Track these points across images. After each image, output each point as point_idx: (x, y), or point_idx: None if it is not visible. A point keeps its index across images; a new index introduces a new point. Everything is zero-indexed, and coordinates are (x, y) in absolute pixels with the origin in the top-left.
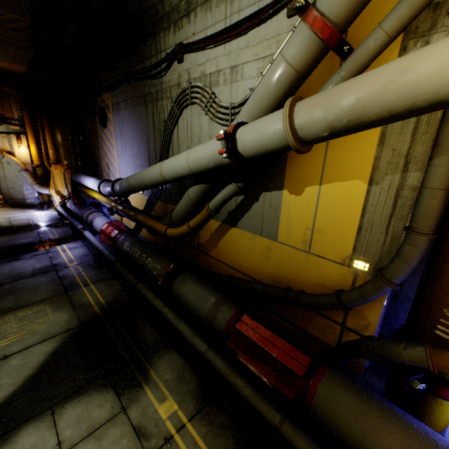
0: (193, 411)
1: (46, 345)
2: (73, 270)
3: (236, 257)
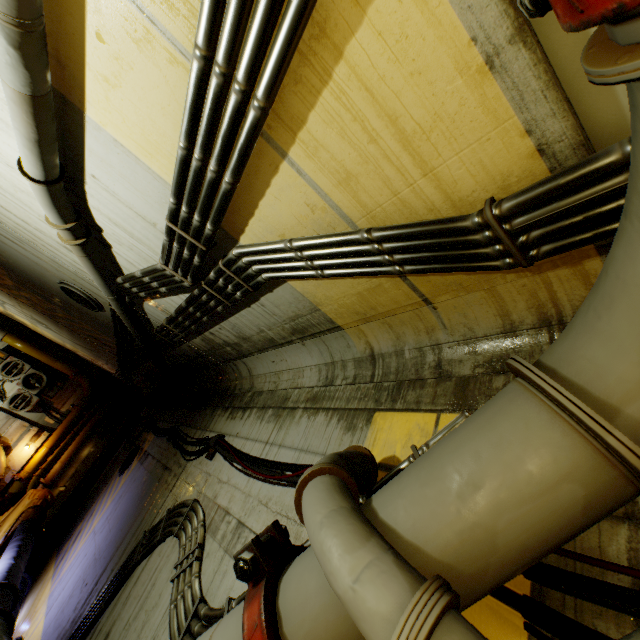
0: None
1: None
2: None
3: None
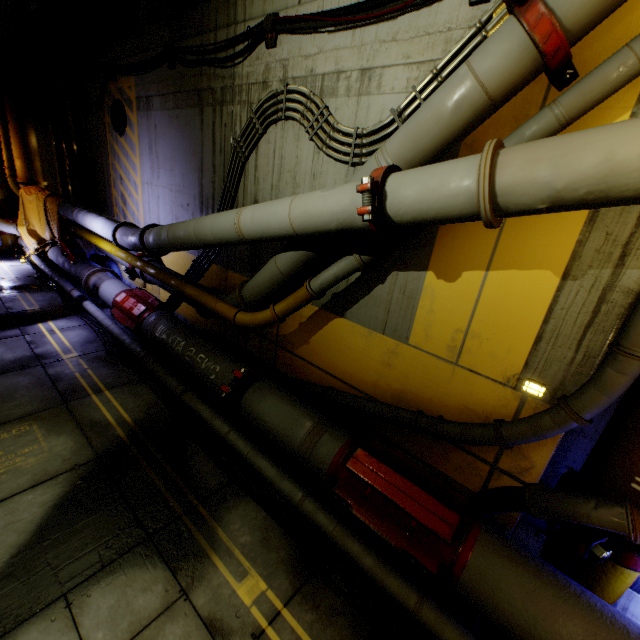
0: (290, 591)
1: (42, 492)
2: (72, 366)
3: (339, 360)
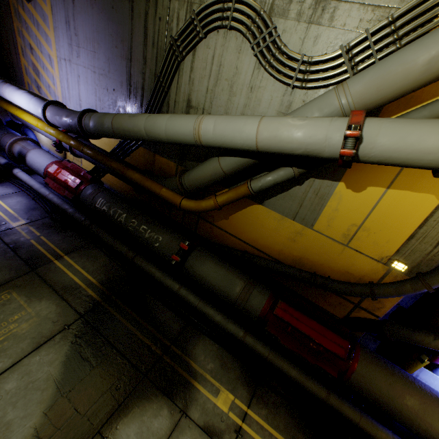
0: (248, 397)
1: (46, 353)
2: (24, 234)
3: (253, 233)
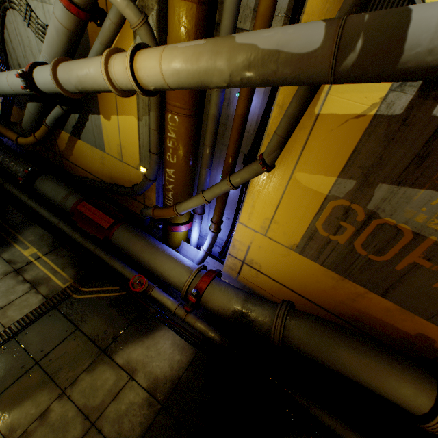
0: (48, 251)
1: None
2: None
3: (87, 163)
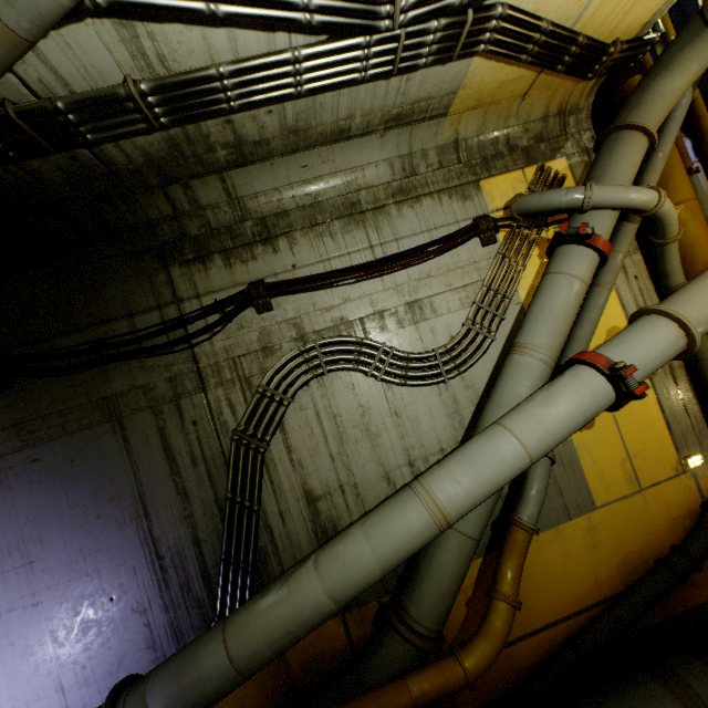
0: None
1: None
2: None
3: (544, 596)
